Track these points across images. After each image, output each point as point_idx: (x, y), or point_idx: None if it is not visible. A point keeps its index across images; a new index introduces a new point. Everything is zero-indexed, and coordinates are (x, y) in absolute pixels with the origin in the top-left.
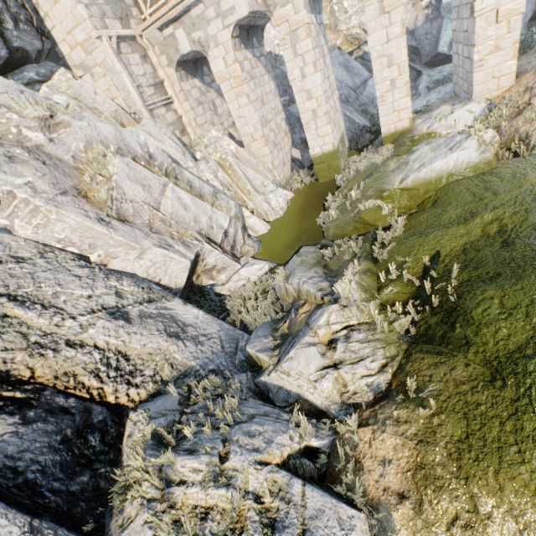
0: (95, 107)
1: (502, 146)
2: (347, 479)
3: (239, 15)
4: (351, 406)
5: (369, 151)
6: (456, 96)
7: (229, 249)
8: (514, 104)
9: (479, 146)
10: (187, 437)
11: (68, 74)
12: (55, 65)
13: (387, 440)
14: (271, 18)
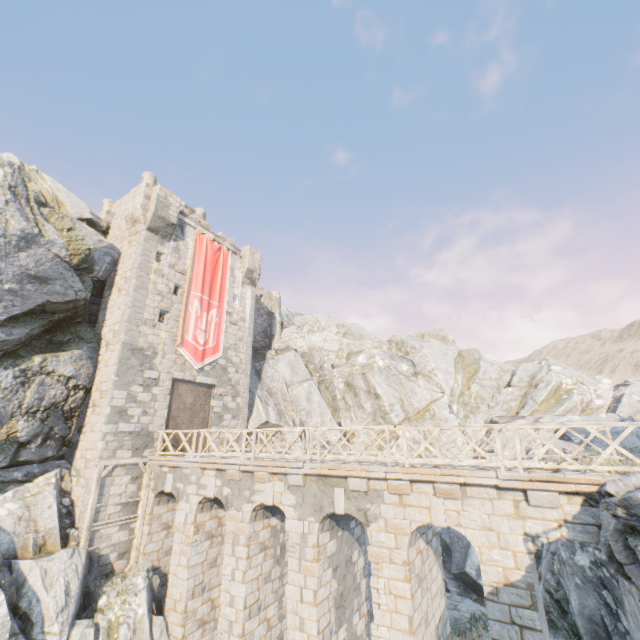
0: (37, 518)
1: None
2: None
3: (208, 493)
4: None
5: None
6: None
7: None
8: None
9: None
10: None
11: (54, 477)
12: (58, 464)
13: None
14: (227, 511)
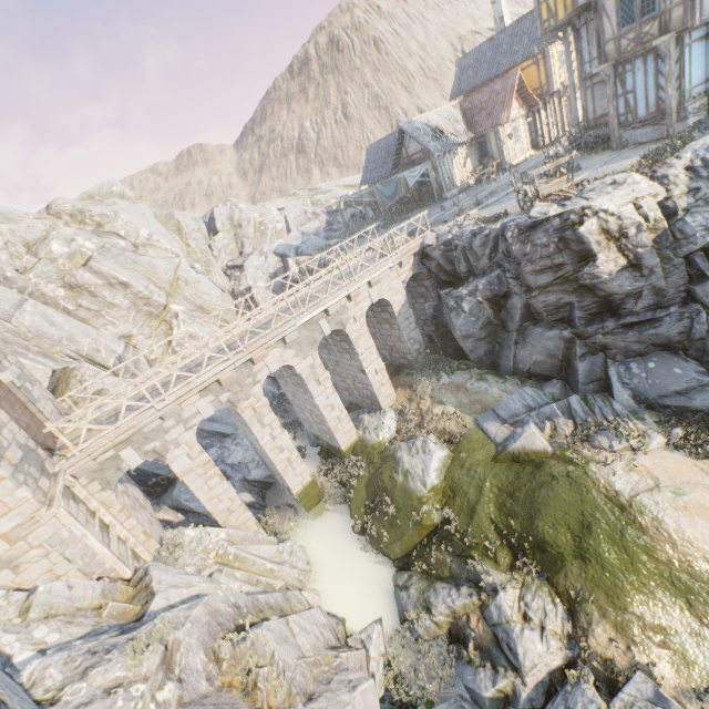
0: (76, 608)
1: (438, 438)
2: (617, 670)
3: (205, 416)
4: (570, 640)
5: (329, 463)
6: (355, 403)
7: (338, 643)
8: (414, 410)
9: (436, 445)
10: None
11: None
12: None
13: (599, 632)
14: (237, 409)
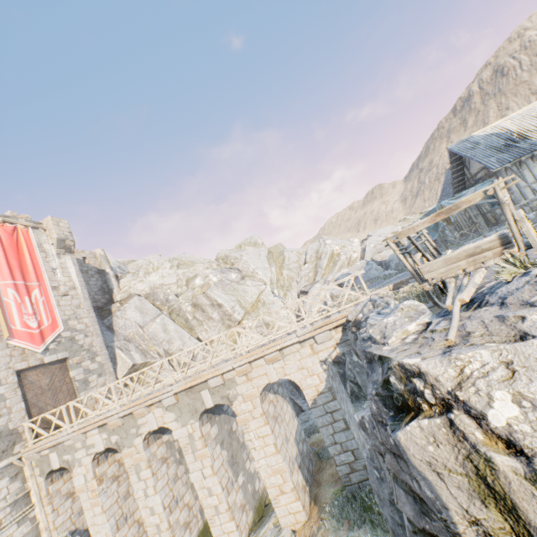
0: None
1: None
2: None
3: (98, 449)
4: None
5: None
6: None
7: None
8: None
9: None
10: None
11: None
12: None
13: None
14: (121, 453)
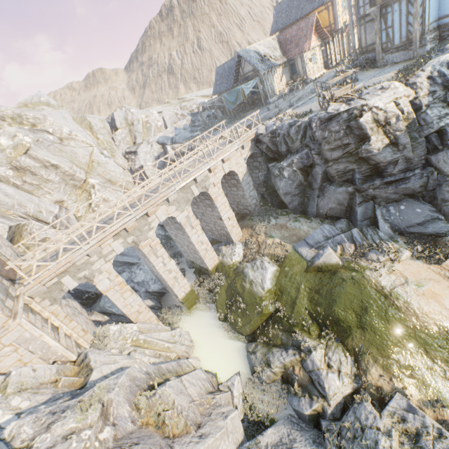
0: (40, 383)
1: (270, 259)
2: (384, 393)
3: (118, 252)
4: (356, 377)
5: (201, 278)
6: (215, 239)
7: (214, 389)
8: (254, 242)
9: (269, 264)
10: (367, 446)
11: None
12: None
13: (373, 371)
14: (139, 247)
